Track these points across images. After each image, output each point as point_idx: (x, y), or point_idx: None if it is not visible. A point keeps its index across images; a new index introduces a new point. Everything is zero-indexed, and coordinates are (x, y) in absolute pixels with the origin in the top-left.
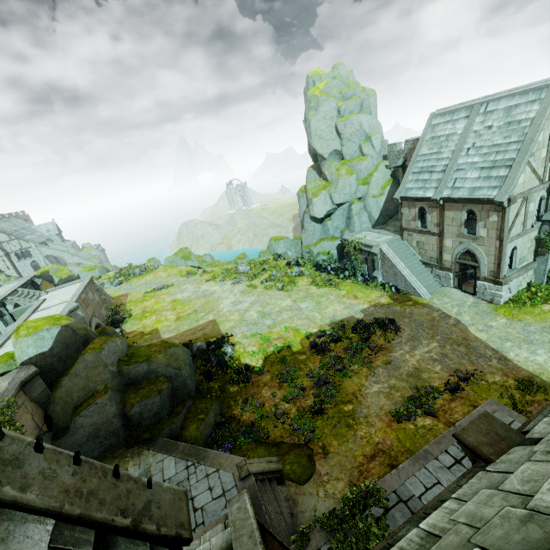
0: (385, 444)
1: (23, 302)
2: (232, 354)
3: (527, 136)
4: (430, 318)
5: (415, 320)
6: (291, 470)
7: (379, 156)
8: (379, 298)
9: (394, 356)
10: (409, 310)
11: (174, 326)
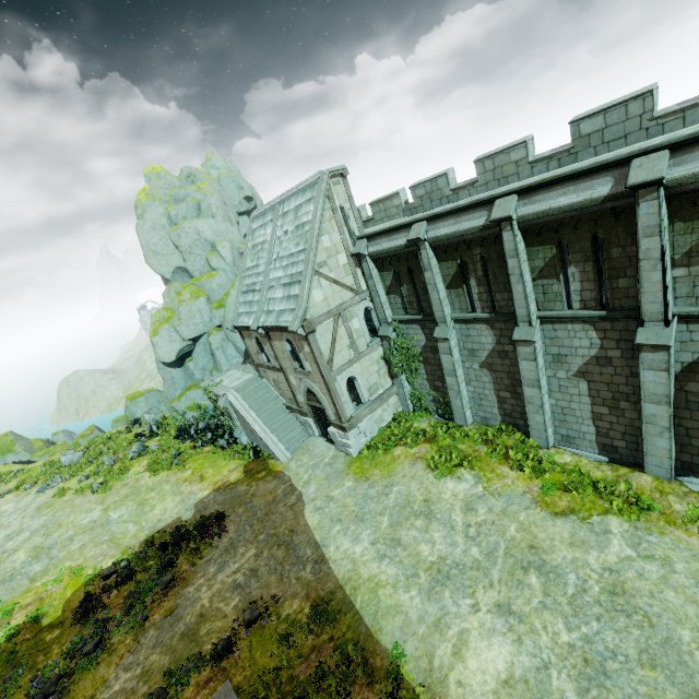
0: None
1: None
2: None
3: (308, 243)
4: (270, 499)
5: (251, 508)
6: None
7: (235, 268)
8: (230, 473)
9: (186, 594)
10: (254, 489)
11: None
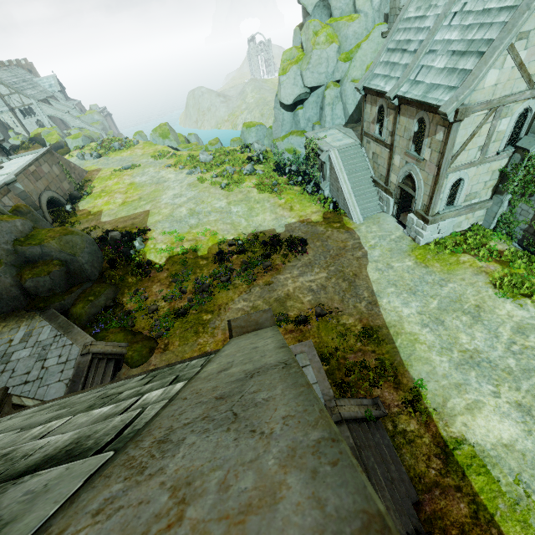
0: None
1: None
2: (141, 248)
3: None
4: (341, 246)
5: (326, 246)
6: (131, 356)
7: (377, 15)
8: (312, 214)
9: (278, 278)
10: (329, 233)
11: (115, 211)
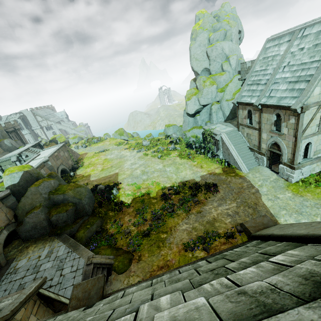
0: (171, 262)
1: (30, 155)
2: (116, 194)
3: None
4: (240, 186)
5: (230, 187)
6: (117, 265)
7: (234, 72)
8: (215, 169)
9: (205, 208)
10: (229, 179)
11: (98, 174)
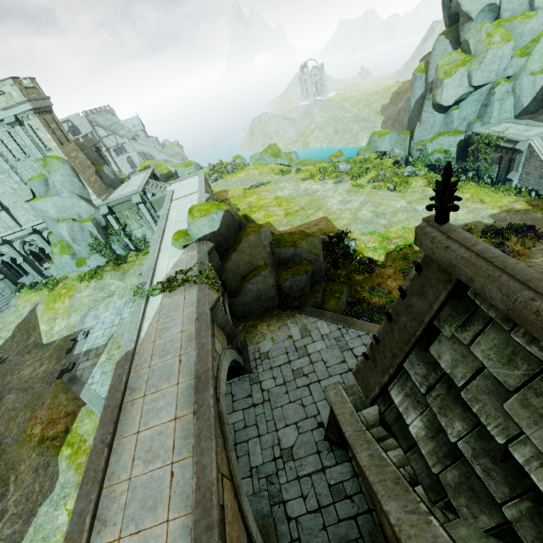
0: None
1: (157, 192)
2: (354, 248)
3: None
4: None
5: None
6: None
7: None
8: (512, 204)
9: (534, 262)
10: None
11: (286, 221)
